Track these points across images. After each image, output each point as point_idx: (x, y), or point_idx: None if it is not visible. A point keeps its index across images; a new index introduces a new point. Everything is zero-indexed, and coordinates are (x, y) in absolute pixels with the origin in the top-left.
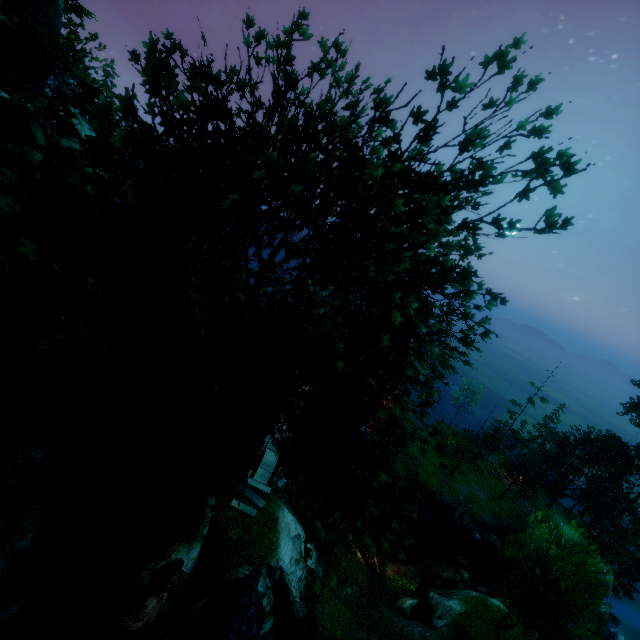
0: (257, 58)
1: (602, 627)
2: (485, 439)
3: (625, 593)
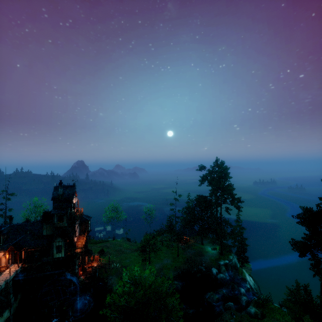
0: None
1: (235, 291)
2: (168, 229)
3: (245, 261)
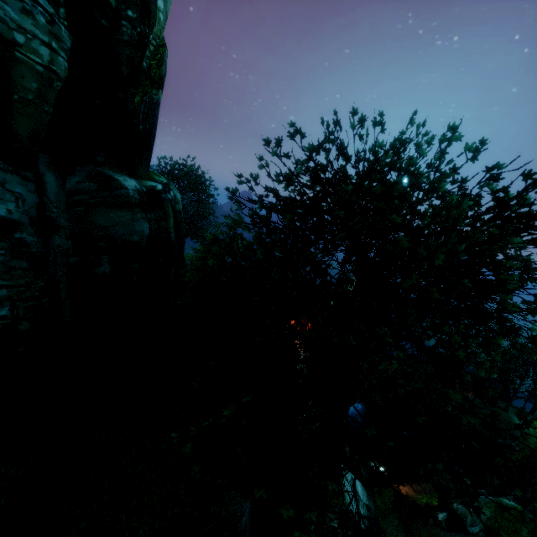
0: (360, 135)
1: None
2: None
3: None
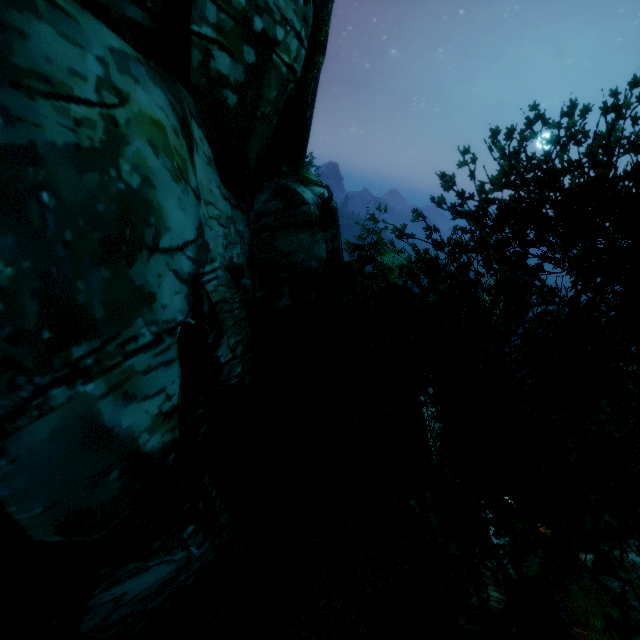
0: (631, 116)
1: None
2: None
3: None
